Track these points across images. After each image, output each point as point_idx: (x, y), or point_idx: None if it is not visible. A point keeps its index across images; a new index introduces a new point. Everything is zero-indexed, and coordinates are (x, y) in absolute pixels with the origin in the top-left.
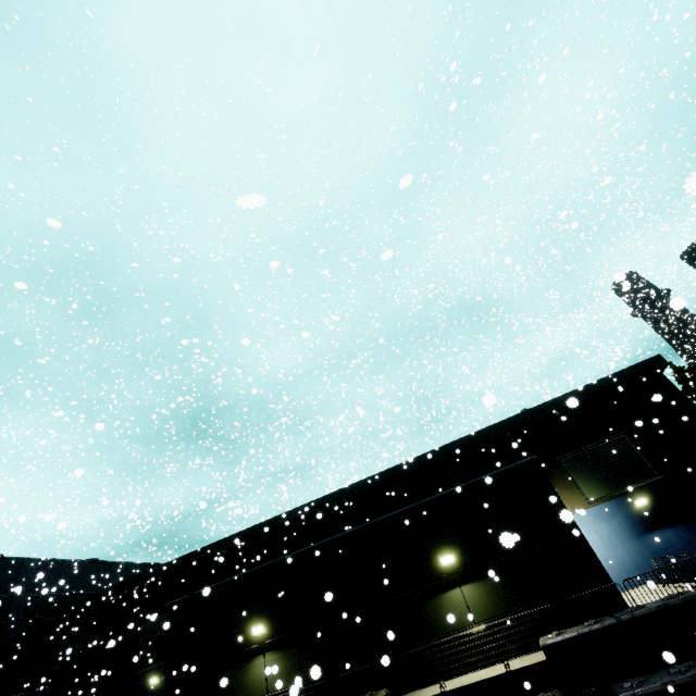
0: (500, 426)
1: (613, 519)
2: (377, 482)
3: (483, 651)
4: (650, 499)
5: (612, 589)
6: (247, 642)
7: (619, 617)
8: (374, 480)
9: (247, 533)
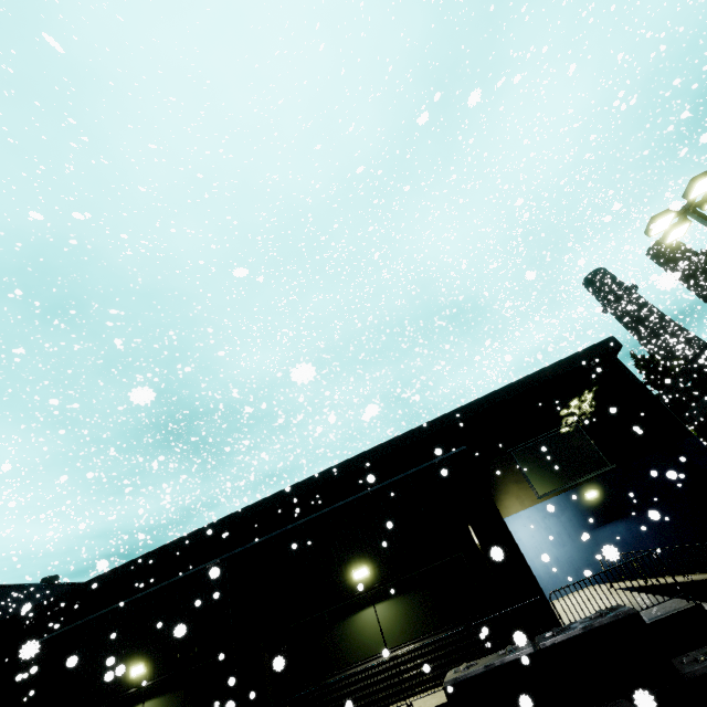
0: (449, 418)
1: (564, 514)
2: (316, 483)
3: (394, 685)
4: (602, 491)
5: (542, 602)
6: (124, 685)
7: (538, 643)
8: (313, 481)
9: (171, 547)
